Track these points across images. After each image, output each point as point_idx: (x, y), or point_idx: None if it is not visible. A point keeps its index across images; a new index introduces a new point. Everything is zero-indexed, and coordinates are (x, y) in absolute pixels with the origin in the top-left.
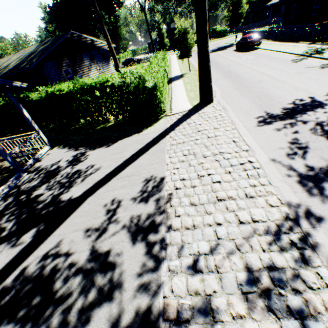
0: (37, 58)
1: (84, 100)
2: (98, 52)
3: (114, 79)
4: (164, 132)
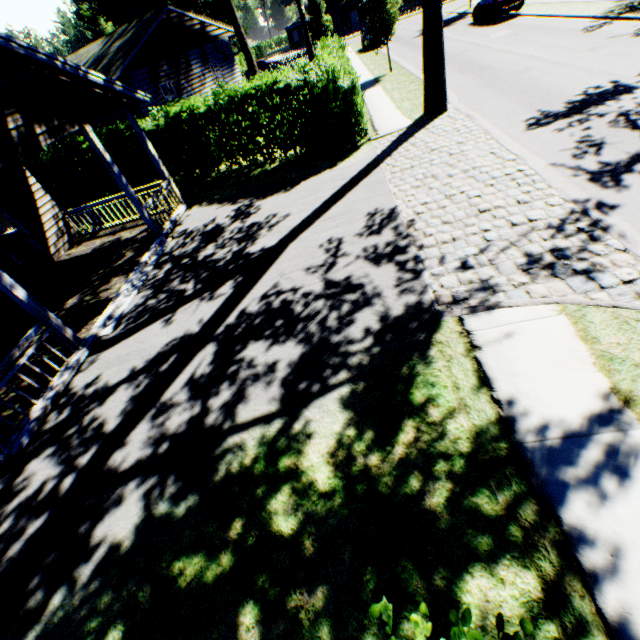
0: (118, 63)
1: (232, 124)
2: (213, 47)
3: (290, 77)
4: (374, 161)
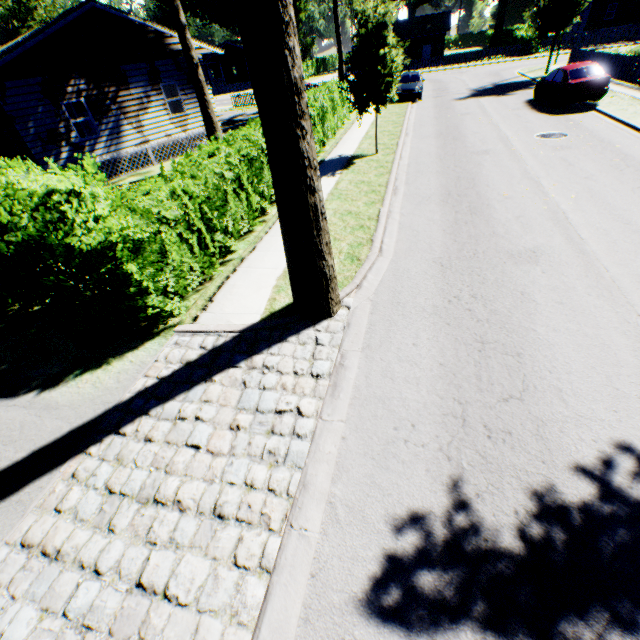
0: None
1: None
2: (173, 63)
3: None
4: (89, 426)
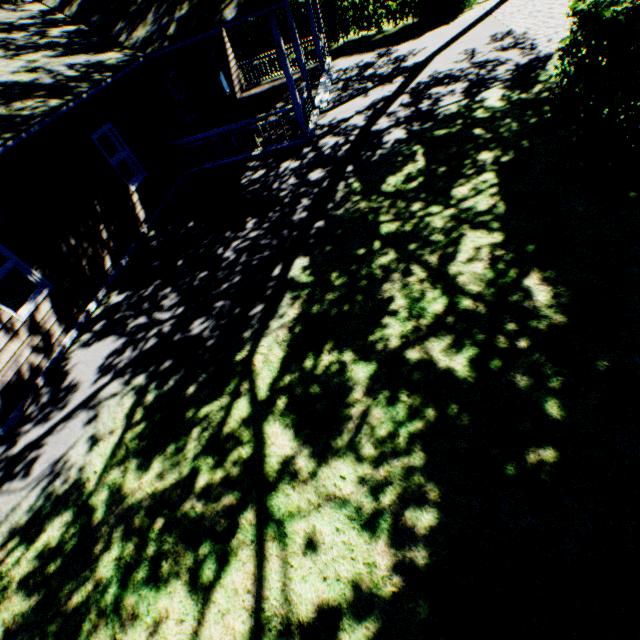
0: None
1: None
2: None
3: None
4: (485, 14)
